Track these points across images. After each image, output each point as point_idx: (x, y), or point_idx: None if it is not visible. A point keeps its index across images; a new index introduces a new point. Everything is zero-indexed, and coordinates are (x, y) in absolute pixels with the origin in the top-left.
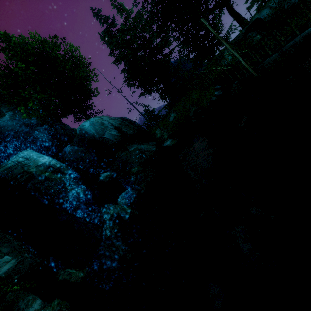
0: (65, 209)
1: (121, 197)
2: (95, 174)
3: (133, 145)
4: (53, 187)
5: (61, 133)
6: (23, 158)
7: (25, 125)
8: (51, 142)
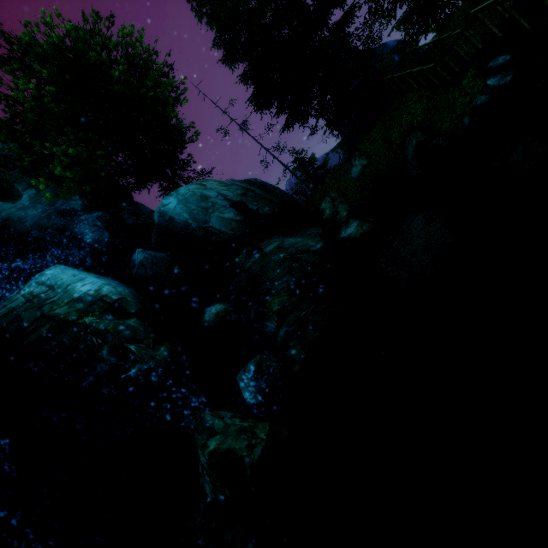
0: (129, 396)
1: (245, 374)
2: (195, 307)
3: (273, 238)
4: (102, 348)
5: (131, 223)
6: (44, 285)
7: (58, 213)
8: (109, 244)
